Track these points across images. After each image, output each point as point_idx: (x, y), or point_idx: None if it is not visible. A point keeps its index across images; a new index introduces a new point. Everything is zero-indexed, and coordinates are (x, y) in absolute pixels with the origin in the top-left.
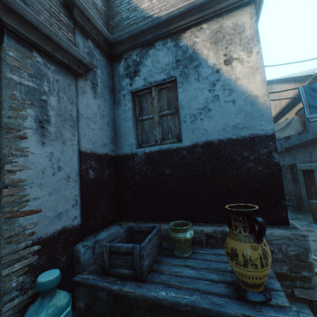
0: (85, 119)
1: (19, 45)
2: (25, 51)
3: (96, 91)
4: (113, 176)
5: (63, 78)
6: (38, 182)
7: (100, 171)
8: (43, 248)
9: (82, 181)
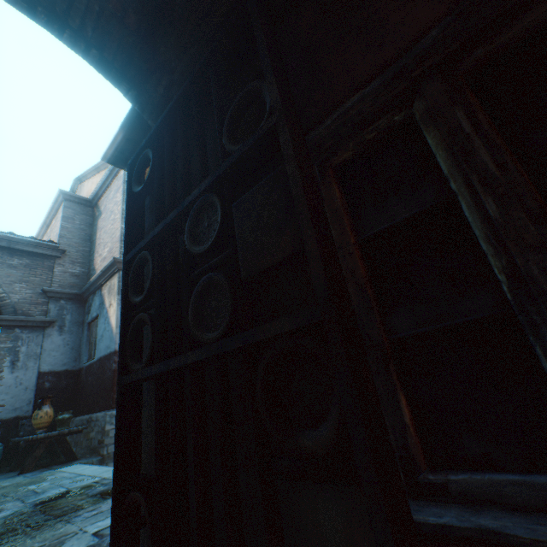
0: (48, 351)
1: (8, 330)
2: (11, 331)
3: (64, 330)
4: (72, 384)
5: (34, 333)
6: (6, 391)
7: (57, 382)
8: (3, 424)
9: (39, 390)
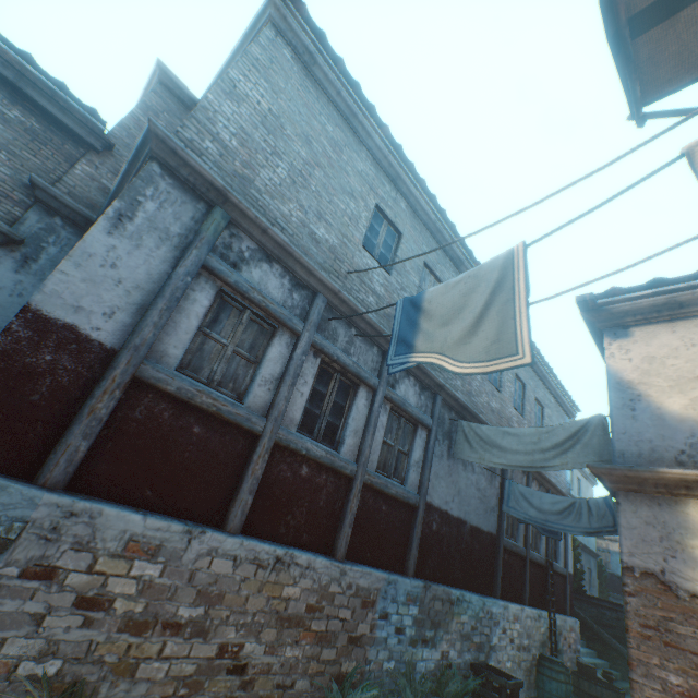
0: None
1: None
2: None
3: (28, 267)
4: None
5: None
6: None
7: None
8: None
9: None
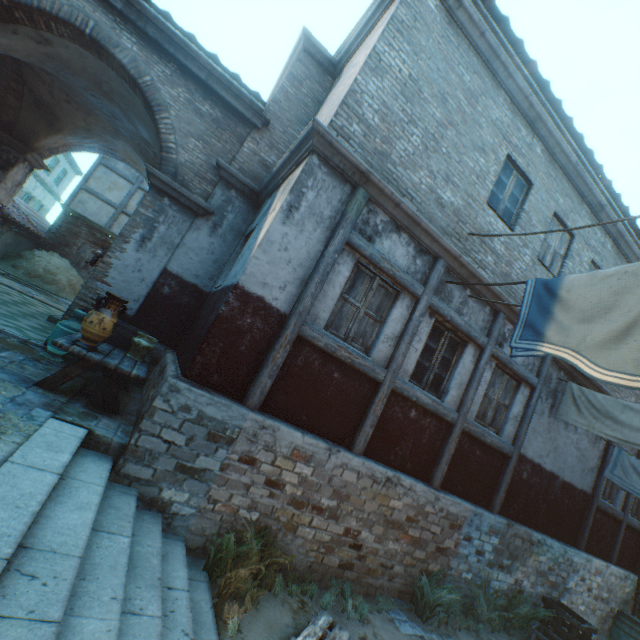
0: (187, 248)
1: (157, 194)
2: (159, 197)
3: (216, 231)
4: (193, 307)
5: (182, 215)
6: (121, 270)
7: (178, 294)
8: None
9: (154, 290)
